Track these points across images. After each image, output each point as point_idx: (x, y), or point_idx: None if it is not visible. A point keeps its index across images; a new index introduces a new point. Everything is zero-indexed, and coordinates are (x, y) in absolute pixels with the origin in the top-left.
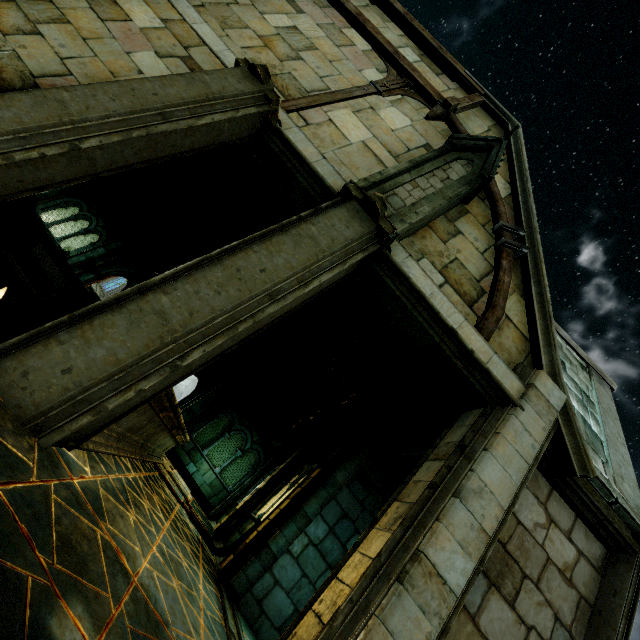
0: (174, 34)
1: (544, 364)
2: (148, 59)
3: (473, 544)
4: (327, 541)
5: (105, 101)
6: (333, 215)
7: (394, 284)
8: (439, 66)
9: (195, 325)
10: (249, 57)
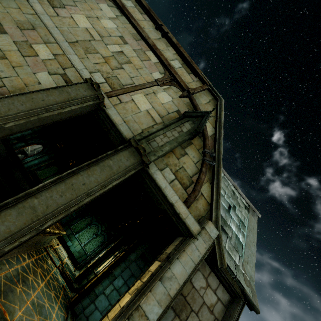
0: (59, 62)
1: (213, 217)
2: (44, 76)
3: (163, 301)
4: (123, 288)
5: (18, 105)
6: (121, 154)
7: (149, 182)
8: (190, 69)
9: (48, 212)
10: (97, 68)
